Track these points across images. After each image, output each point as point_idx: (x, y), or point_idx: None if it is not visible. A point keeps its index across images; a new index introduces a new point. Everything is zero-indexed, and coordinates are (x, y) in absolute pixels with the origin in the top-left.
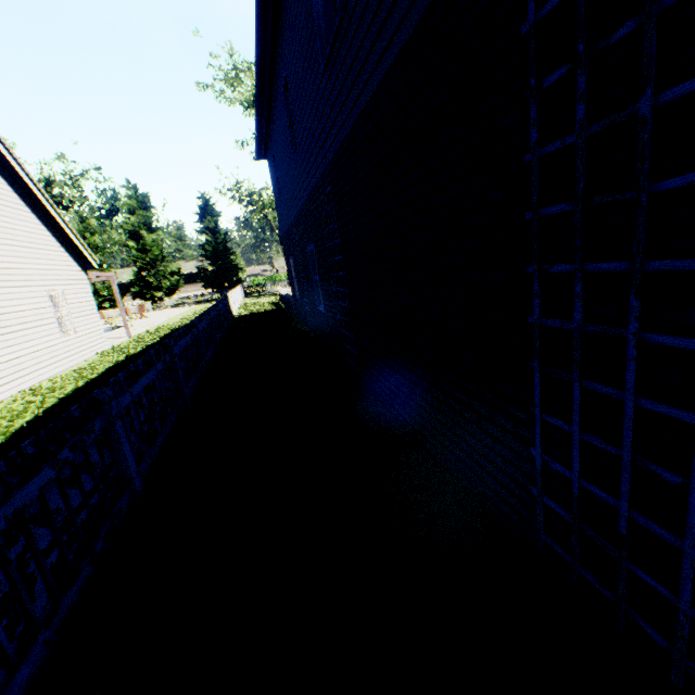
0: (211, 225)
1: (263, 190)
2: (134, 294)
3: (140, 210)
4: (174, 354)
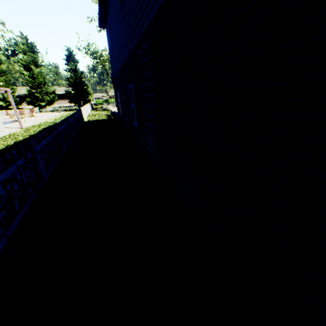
0: (73, 67)
1: (103, 51)
2: (28, 102)
3: (30, 52)
4: (35, 151)
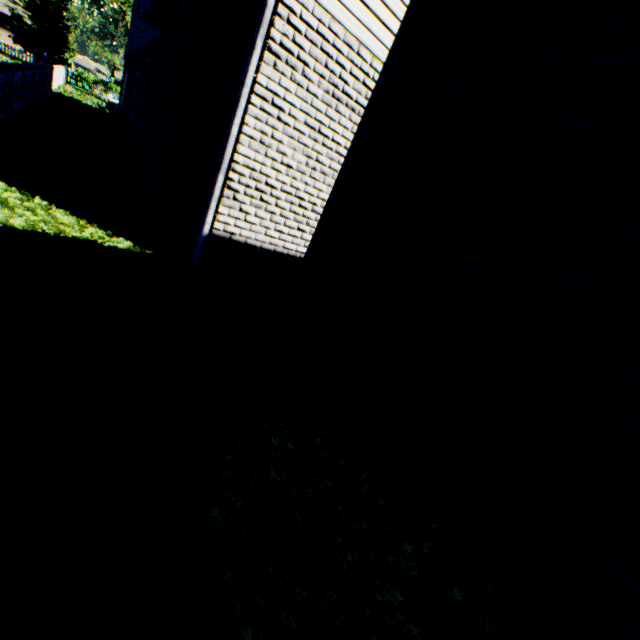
0: None
1: None
2: None
3: None
4: (27, 75)
